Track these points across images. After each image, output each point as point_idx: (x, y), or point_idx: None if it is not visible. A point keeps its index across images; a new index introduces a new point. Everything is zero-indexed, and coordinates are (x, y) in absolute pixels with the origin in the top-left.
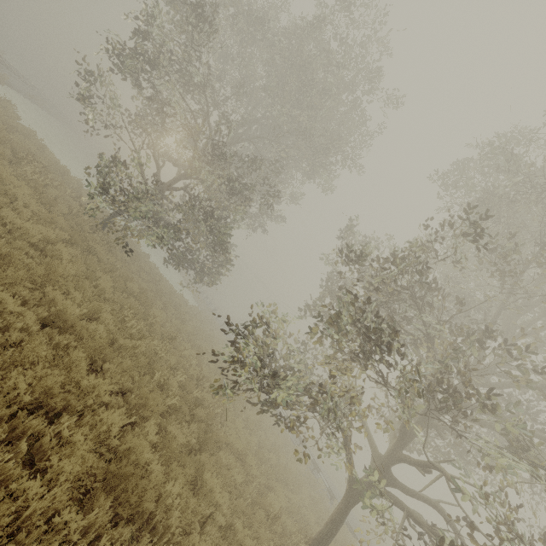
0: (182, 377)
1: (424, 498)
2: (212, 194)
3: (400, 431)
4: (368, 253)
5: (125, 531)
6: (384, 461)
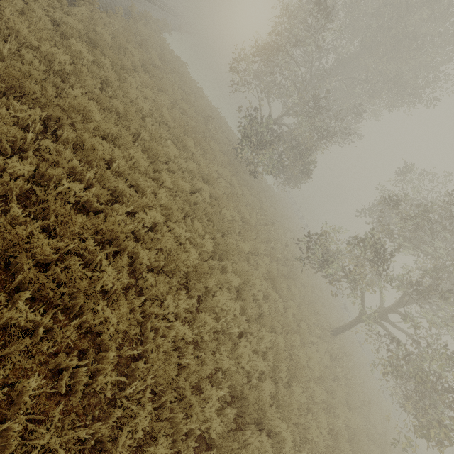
0: (280, 245)
1: (403, 332)
2: (307, 139)
3: (399, 298)
4: (407, 199)
5: (273, 292)
6: (384, 310)
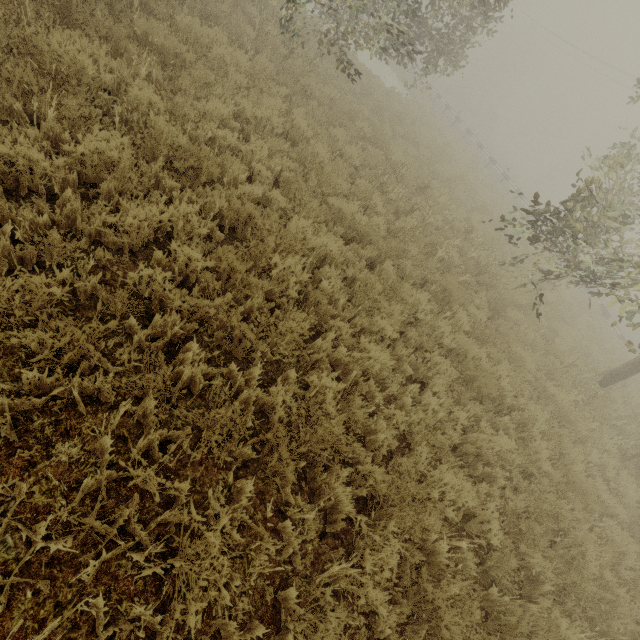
0: (456, 241)
1: None
2: None
3: None
4: None
5: (481, 406)
6: None
